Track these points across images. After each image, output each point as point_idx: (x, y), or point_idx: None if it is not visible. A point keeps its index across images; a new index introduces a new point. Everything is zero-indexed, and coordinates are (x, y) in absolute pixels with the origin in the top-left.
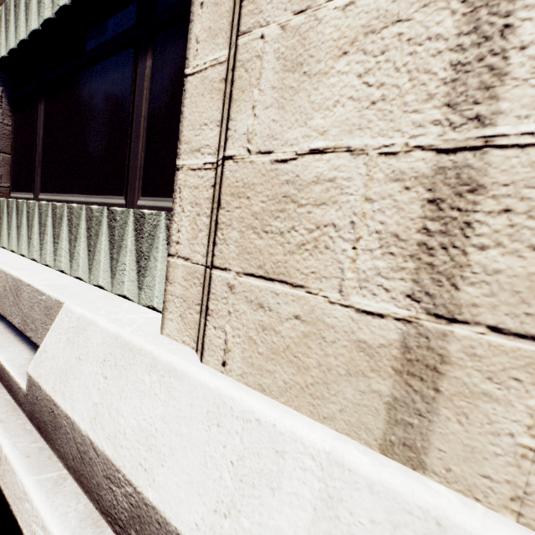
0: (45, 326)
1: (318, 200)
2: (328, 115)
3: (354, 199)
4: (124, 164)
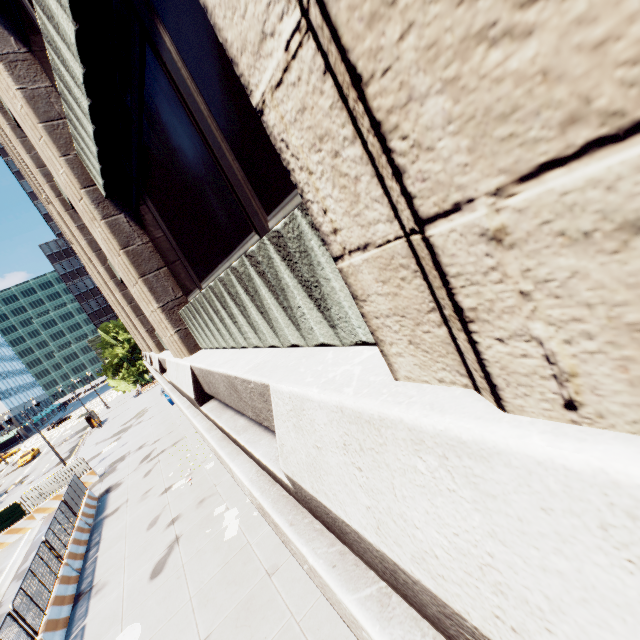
0: (271, 413)
1: None
2: None
3: None
4: (230, 194)
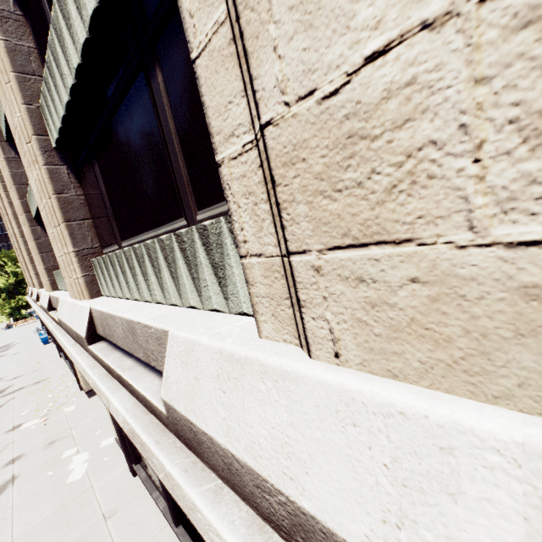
0: (162, 355)
1: (398, 119)
2: None
3: (454, 92)
4: (174, 187)
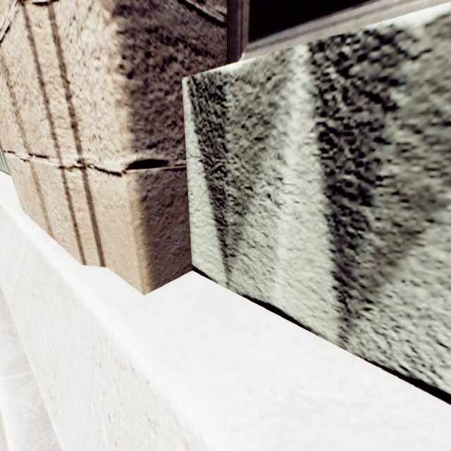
0: None
1: None
2: None
3: (1, 91)
4: None
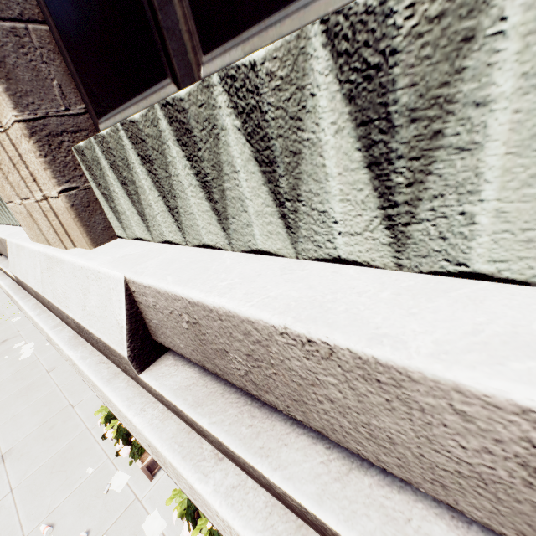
0: None
1: None
2: None
3: None
4: None
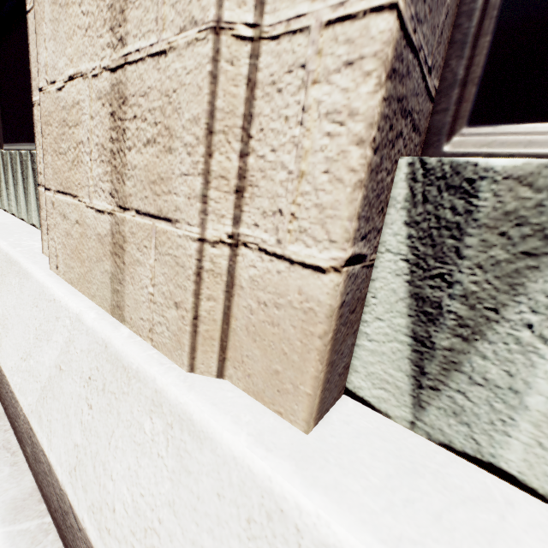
0: None
1: (75, 121)
2: (72, 44)
3: (87, 118)
4: None
